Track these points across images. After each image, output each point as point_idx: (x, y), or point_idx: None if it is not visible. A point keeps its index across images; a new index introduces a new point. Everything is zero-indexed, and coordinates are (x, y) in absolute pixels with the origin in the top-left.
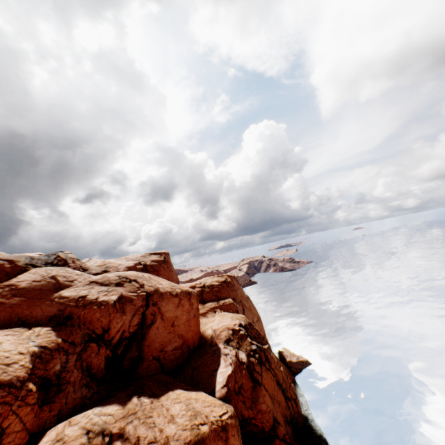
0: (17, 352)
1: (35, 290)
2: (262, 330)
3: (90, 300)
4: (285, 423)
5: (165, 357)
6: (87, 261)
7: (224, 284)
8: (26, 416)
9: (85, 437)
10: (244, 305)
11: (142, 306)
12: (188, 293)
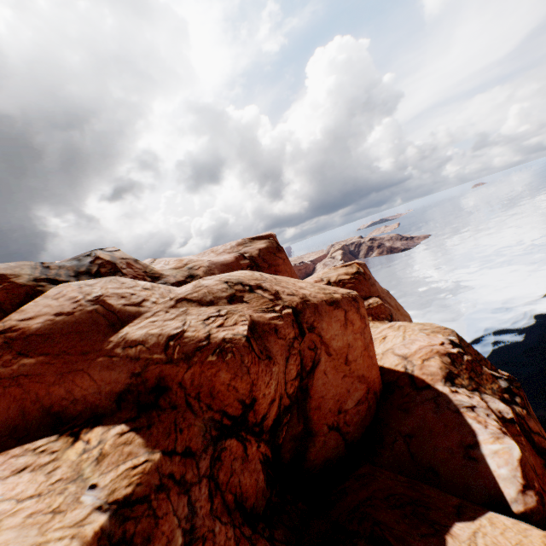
0: None
1: (64, 335)
2: None
3: (192, 342)
4: None
5: (346, 421)
6: (151, 262)
7: (358, 276)
8: None
9: None
10: (389, 304)
11: (295, 339)
12: (353, 299)
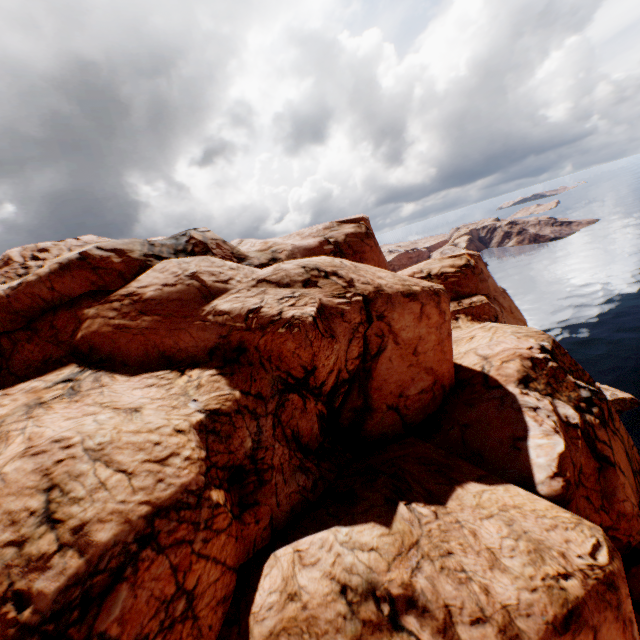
0: (170, 429)
1: (170, 301)
2: None
3: (267, 316)
4: None
5: (407, 405)
6: (238, 244)
7: (466, 270)
8: (222, 550)
9: (341, 599)
10: (500, 306)
11: (361, 324)
12: (434, 293)
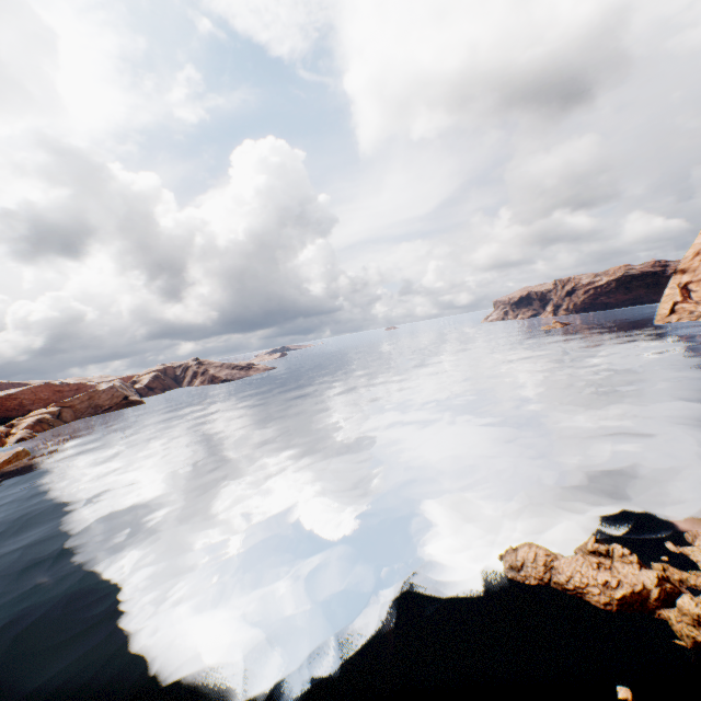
0: None
1: None
2: None
3: None
4: None
5: None
6: None
7: None
8: None
9: None
10: None
11: None
12: None
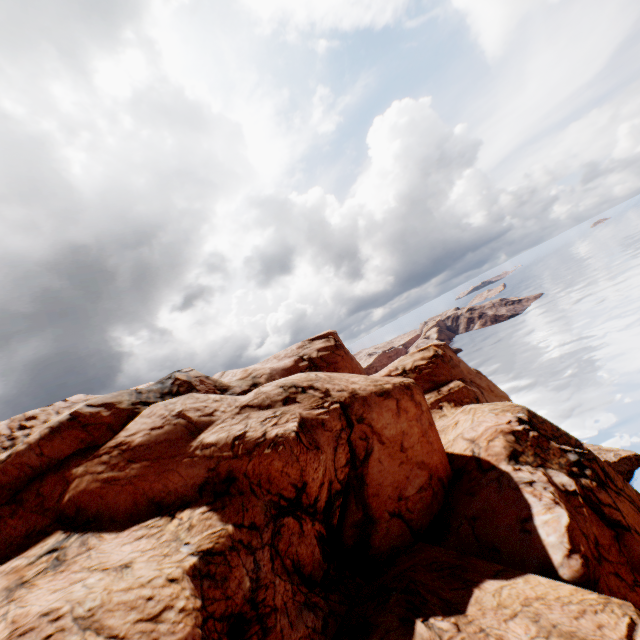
0: (163, 580)
1: (158, 444)
2: None
3: (252, 440)
4: None
5: (409, 508)
6: (220, 376)
7: (436, 360)
8: None
9: None
10: (479, 386)
11: (342, 430)
12: (406, 387)
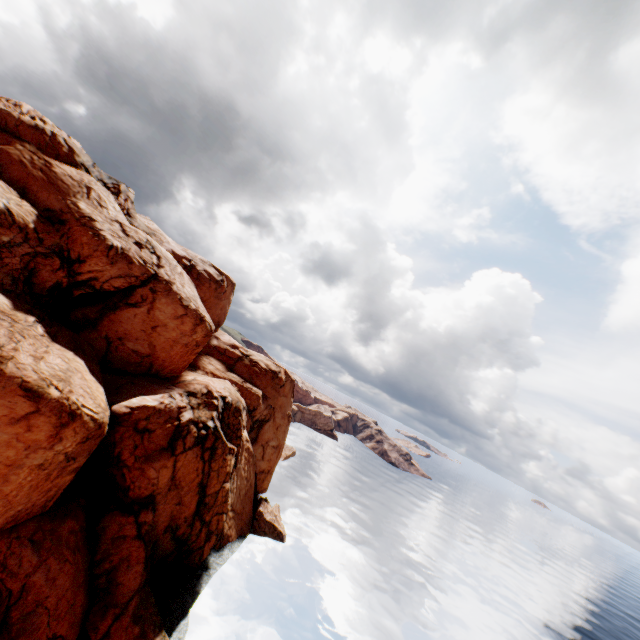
0: None
1: (62, 181)
2: (271, 463)
3: (94, 225)
4: (167, 529)
5: (119, 348)
6: (146, 218)
7: (271, 372)
8: None
9: None
10: (274, 417)
11: (137, 278)
12: (201, 319)
